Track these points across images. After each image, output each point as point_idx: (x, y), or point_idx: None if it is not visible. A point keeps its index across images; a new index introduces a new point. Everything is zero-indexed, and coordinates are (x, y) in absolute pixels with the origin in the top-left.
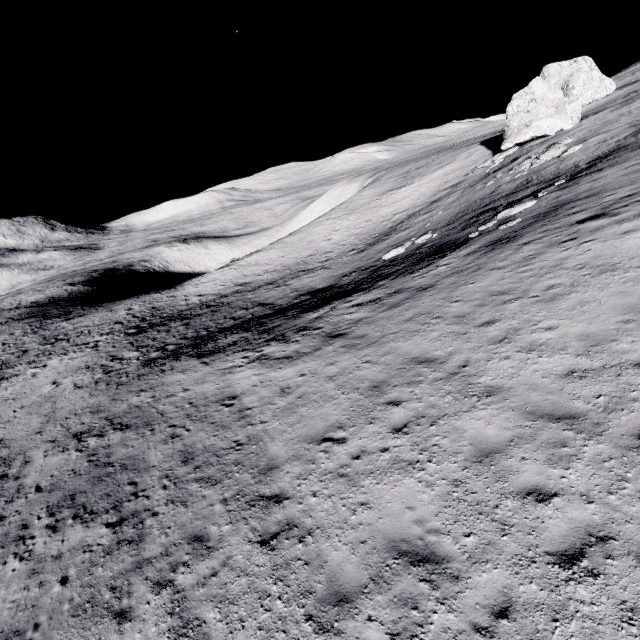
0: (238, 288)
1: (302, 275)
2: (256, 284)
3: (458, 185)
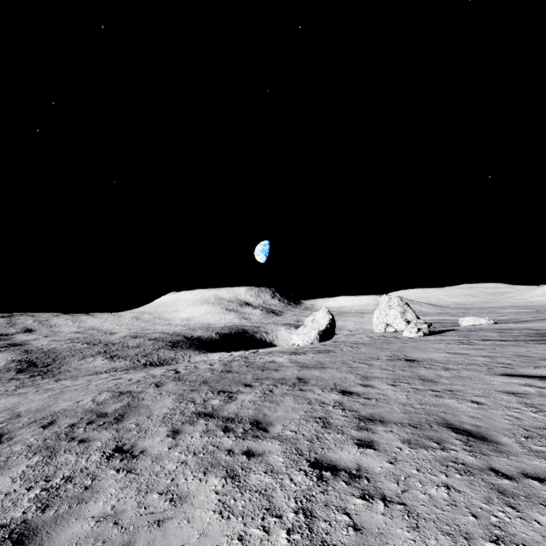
0: None
1: None
2: None
3: None
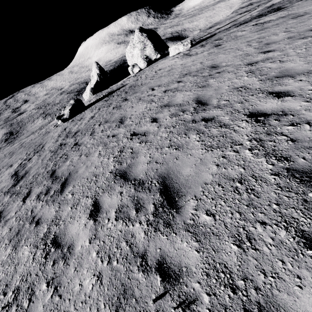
0: None
1: None
2: None
3: None
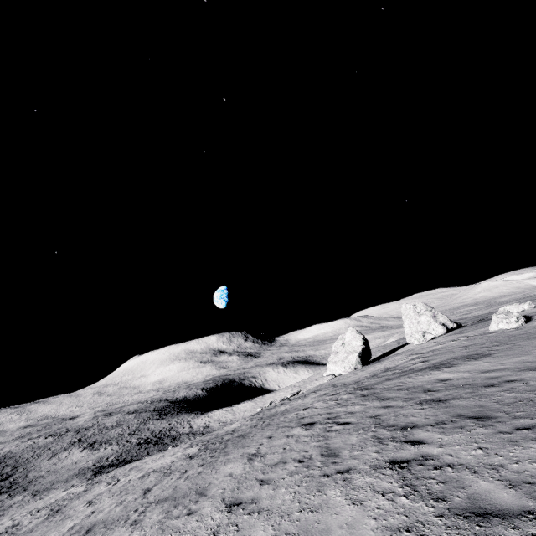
0: (200, 429)
1: None
2: (205, 430)
3: None
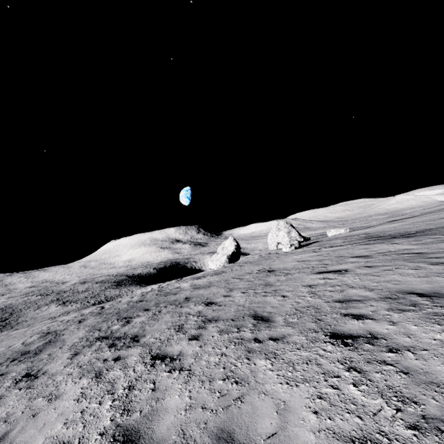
0: None
1: None
2: None
3: None
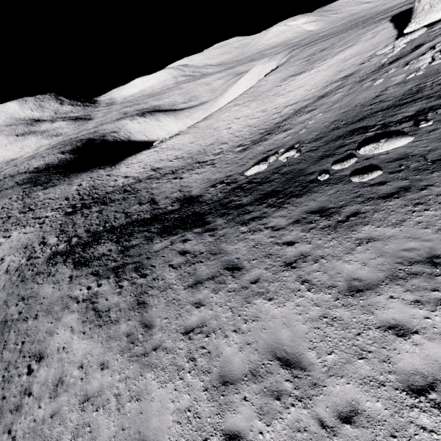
0: (151, 173)
1: (195, 168)
2: (164, 171)
3: (349, 77)
